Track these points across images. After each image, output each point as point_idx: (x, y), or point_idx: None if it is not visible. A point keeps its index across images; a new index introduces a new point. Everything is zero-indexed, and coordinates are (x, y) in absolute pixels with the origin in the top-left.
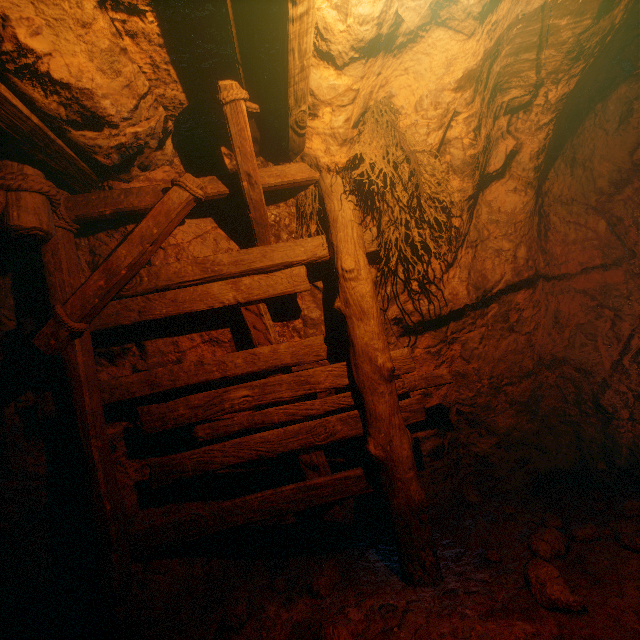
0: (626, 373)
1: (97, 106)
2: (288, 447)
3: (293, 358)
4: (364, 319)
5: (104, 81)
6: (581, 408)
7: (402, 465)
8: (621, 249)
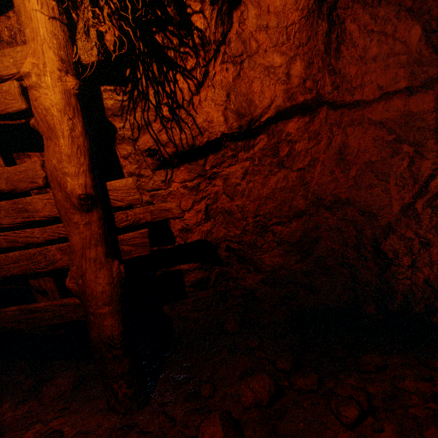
0: (417, 218)
1: None
2: (10, 272)
3: (8, 184)
4: (53, 138)
5: None
6: (360, 252)
7: (96, 300)
8: (437, 65)
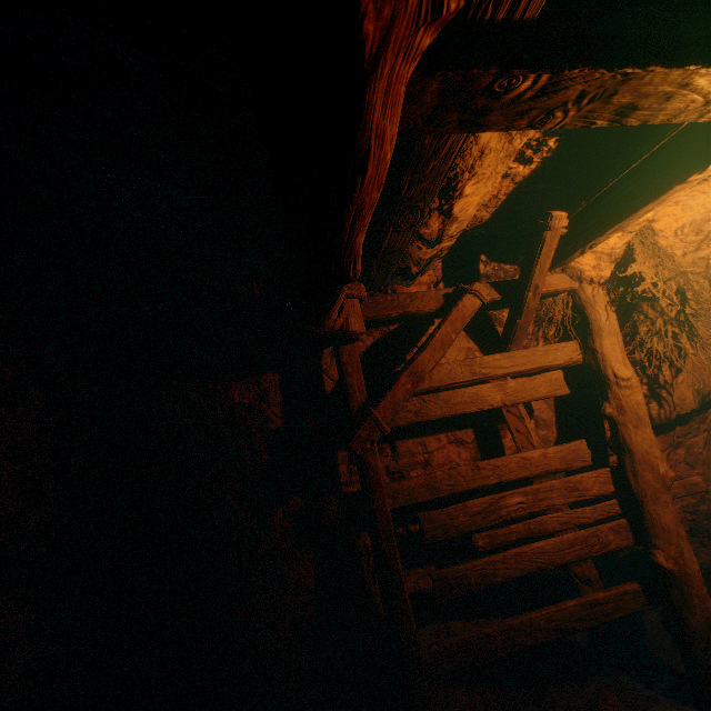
0: None
1: (447, 229)
2: (565, 558)
3: (562, 463)
4: (640, 426)
5: (471, 211)
6: None
7: (696, 580)
8: None
